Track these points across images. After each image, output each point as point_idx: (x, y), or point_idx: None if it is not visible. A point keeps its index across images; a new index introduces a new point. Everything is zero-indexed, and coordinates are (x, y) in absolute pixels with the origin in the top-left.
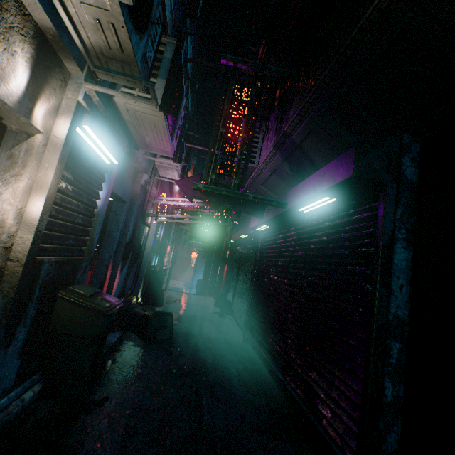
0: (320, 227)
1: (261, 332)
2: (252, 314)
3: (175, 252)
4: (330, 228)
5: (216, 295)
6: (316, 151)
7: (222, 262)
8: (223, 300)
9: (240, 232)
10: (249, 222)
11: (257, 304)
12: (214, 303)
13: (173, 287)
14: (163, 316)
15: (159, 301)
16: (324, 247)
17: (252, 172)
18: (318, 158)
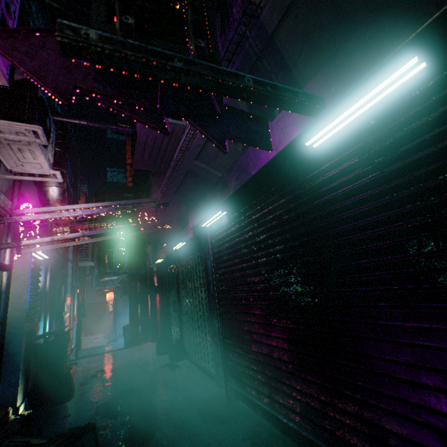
0: (351, 164)
1: (263, 380)
2: (231, 352)
3: (82, 300)
4: (387, 151)
5: (154, 337)
6: (302, 45)
7: (152, 292)
8: (166, 341)
9: (170, 245)
10: (177, 229)
11: (236, 335)
12: (156, 351)
13: (88, 349)
14: (70, 445)
15: (65, 392)
16: (387, 188)
17: (180, 138)
18: (302, 63)
